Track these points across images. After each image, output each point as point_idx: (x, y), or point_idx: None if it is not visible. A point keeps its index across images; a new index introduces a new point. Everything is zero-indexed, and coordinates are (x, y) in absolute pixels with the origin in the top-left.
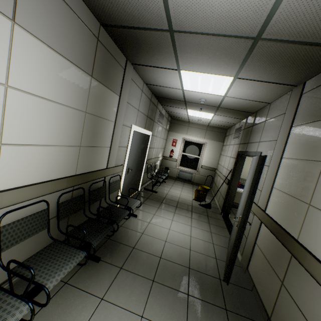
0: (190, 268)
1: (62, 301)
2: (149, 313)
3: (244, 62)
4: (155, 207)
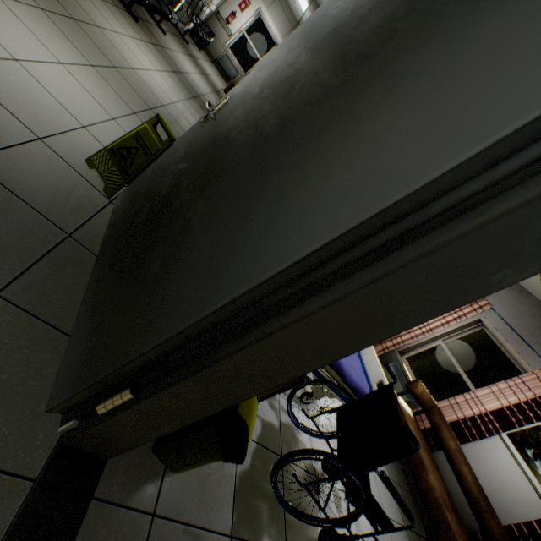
0: (200, 97)
1: (119, 14)
2: (171, 76)
3: None
4: (183, 51)
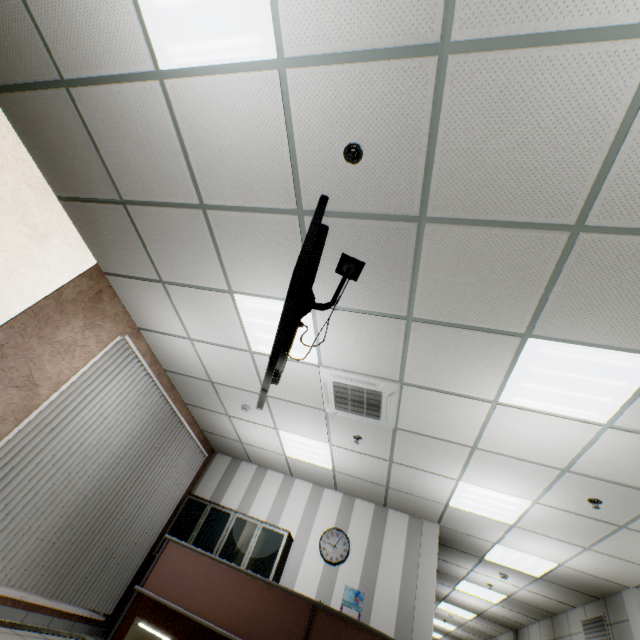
0: None
1: None
2: None
3: (445, 634)
4: None
